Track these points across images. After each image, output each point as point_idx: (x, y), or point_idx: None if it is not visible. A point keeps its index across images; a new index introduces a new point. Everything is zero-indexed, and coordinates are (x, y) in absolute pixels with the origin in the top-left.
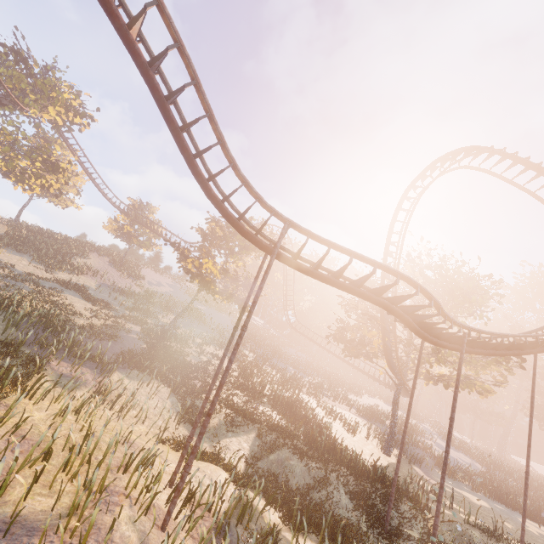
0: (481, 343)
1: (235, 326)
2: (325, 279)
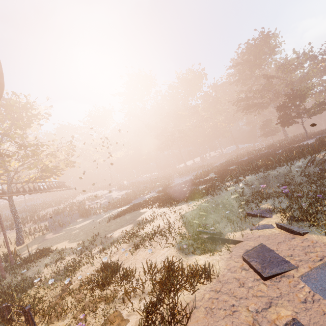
0: None
1: None
2: None
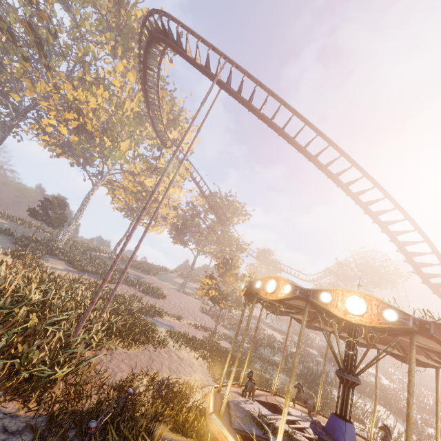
0: None
1: None
2: None
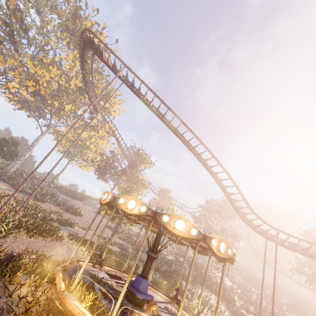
0: None
1: (263, 272)
2: (300, 252)
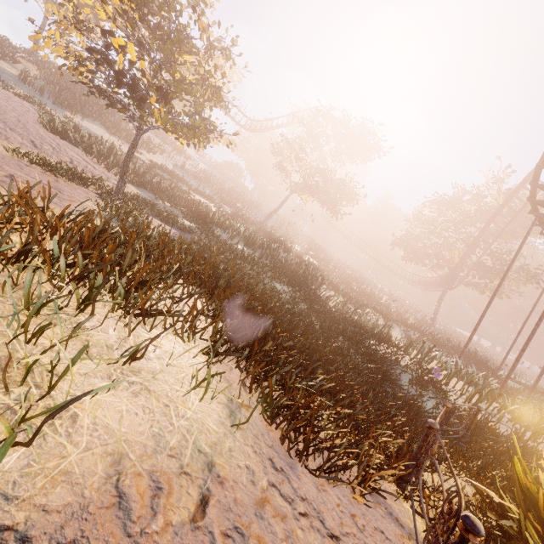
0: None
1: (500, 284)
2: None
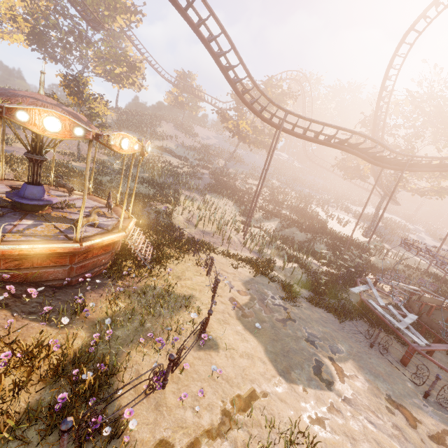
0: (424, 165)
1: (263, 169)
2: (310, 139)
